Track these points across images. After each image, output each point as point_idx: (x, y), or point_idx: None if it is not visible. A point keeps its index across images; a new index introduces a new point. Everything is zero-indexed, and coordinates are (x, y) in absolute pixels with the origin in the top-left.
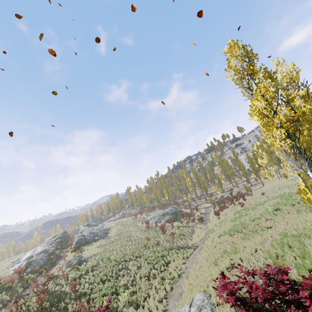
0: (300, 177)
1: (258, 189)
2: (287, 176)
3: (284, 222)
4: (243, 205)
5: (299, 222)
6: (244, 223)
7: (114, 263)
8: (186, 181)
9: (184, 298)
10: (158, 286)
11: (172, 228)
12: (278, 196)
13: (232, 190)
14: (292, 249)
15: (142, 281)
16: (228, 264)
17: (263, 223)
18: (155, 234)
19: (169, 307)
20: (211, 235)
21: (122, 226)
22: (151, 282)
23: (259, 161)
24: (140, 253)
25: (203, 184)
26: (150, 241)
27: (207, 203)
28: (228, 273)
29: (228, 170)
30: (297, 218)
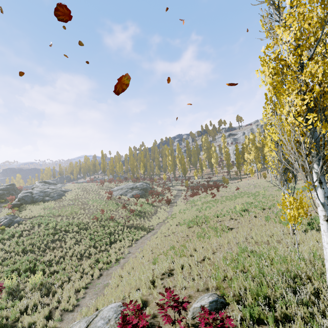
0: (286, 183)
1: (235, 183)
2: (266, 177)
3: (248, 227)
4: (215, 196)
5: (265, 234)
6: (208, 217)
7: (51, 232)
8: (167, 159)
9: (102, 296)
10: (86, 270)
11: (135, 204)
12: (251, 195)
13: (211, 178)
14: (246, 275)
15: (72, 259)
16: (165, 270)
17: (227, 222)
18: (114, 207)
19: (83, 302)
20: (171, 221)
21: (83, 191)
22: (82, 262)
23: (245, 155)
24: (87, 225)
25: (184, 166)
26: (105, 214)
27: (182, 186)
28: (160, 283)
29: (213, 157)
30: (264, 226)
